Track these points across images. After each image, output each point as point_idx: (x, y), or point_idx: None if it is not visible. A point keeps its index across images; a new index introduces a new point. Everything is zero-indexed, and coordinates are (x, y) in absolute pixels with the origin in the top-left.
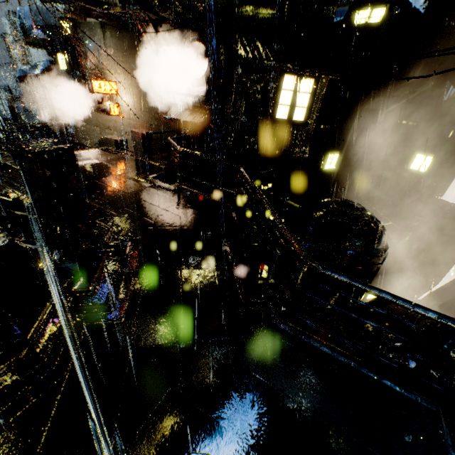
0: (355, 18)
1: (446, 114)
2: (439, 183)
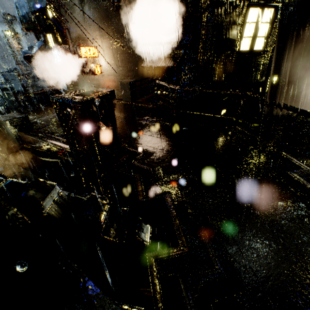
0: None
1: None
2: None
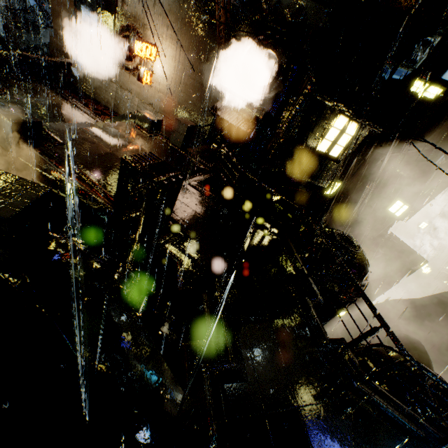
0: (413, 85)
1: (431, 176)
2: (396, 220)
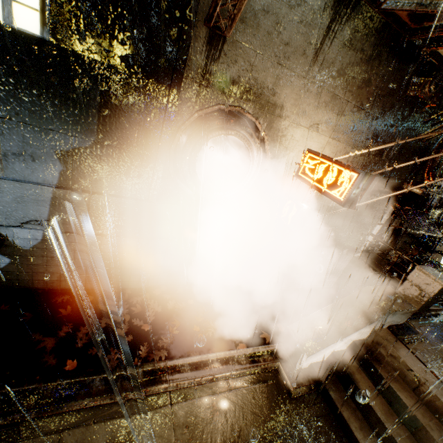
0: None
1: None
2: None
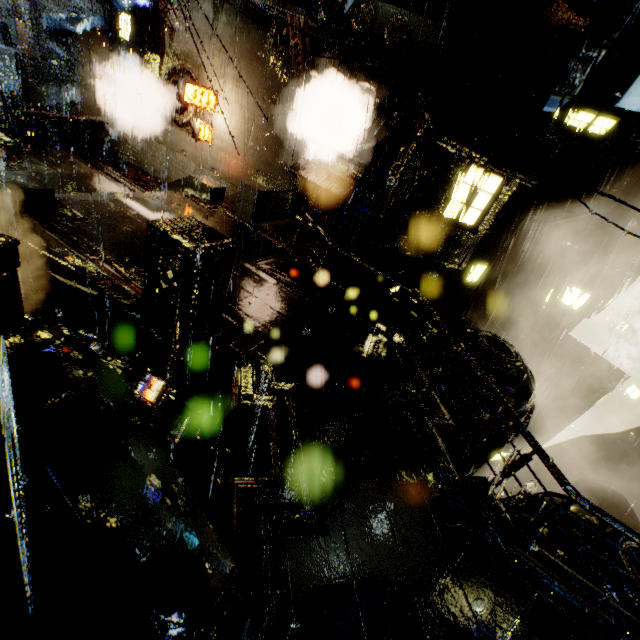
0: (573, 118)
1: (619, 249)
2: (576, 319)
